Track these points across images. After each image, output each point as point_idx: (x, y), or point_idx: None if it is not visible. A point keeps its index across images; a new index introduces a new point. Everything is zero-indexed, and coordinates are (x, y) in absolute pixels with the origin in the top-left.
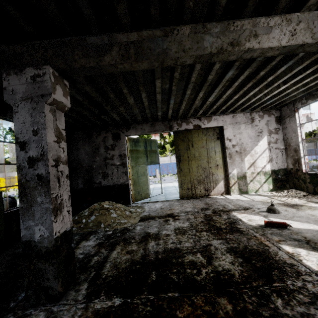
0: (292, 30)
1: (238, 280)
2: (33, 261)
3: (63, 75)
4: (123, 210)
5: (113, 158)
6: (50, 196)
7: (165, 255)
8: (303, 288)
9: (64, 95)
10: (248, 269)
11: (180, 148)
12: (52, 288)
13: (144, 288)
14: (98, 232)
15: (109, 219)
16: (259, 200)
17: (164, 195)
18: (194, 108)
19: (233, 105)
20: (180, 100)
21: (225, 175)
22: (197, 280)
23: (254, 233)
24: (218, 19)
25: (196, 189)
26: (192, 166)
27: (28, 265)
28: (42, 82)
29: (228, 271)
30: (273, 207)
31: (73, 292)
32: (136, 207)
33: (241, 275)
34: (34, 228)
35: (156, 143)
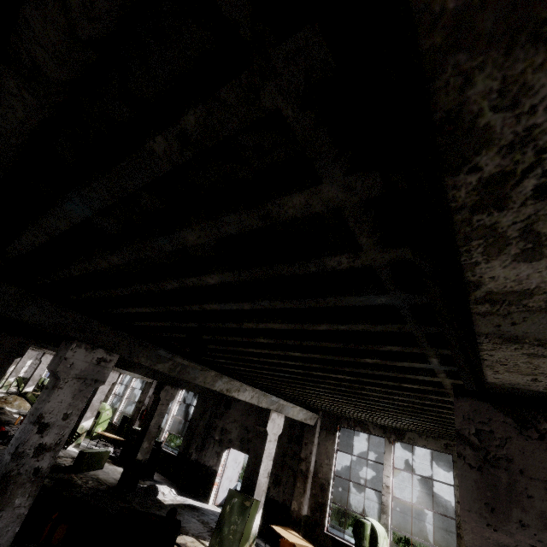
0: None
1: None
2: None
3: None
4: None
5: None
6: None
7: None
8: None
9: None
10: None
11: None
12: None
13: None
14: None
15: None
16: None
17: None
18: None
19: None
20: None
21: None
22: None
23: None
24: None
25: None
26: None
27: None
28: None
29: None
30: None
31: None
32: None
33: None
34: None
35: None
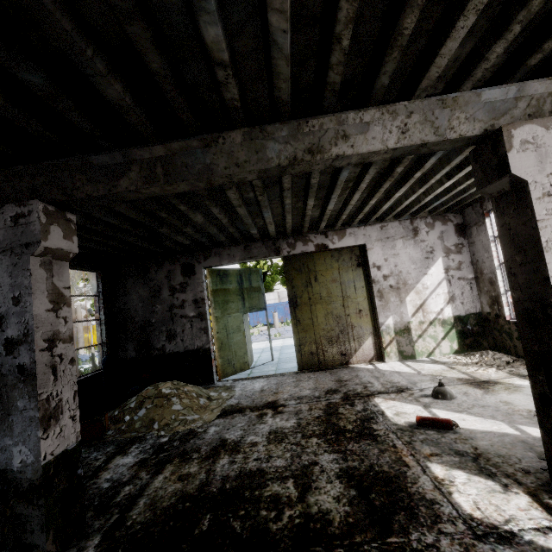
0: (401, 125)
1: (335, 531)
2: (9, 502)
3: (64, 208)
4: (195, 397)
5: (184, 306)
6: (37, 398)
7: (236, 483)
8: (433, 547)
9: (67, 237)
10: (359, 509)
11: (295, 284)
12: (38, 547)
13: (184, 546)
14: (146, 439)
15: (168, 415)
16: (429, 372)
17: (277, 363)
18: (308, 220)
19: (375, 211)
20: (282, 211)
21: (375, 327)
22: (270, 532)
23: (394, 440)
24: (287, 115)
25: (326, 353)
26: (316, 313)
27: (3, 509)
28: (28, 224)
29: (326, 513)
30: (442, 389)
31: (75, 551)
32: (221, 390)
33: (343, 522)
34: (12, 450)
35: (259, 275)
